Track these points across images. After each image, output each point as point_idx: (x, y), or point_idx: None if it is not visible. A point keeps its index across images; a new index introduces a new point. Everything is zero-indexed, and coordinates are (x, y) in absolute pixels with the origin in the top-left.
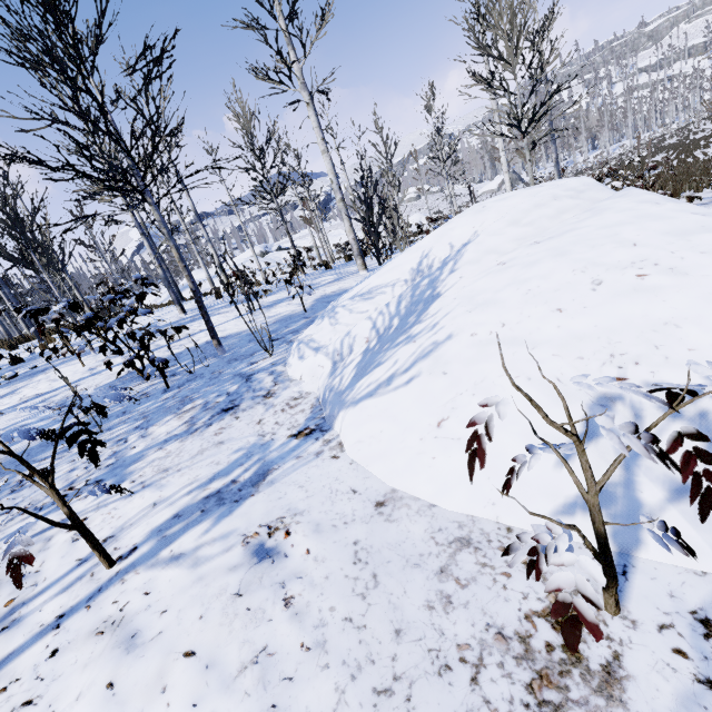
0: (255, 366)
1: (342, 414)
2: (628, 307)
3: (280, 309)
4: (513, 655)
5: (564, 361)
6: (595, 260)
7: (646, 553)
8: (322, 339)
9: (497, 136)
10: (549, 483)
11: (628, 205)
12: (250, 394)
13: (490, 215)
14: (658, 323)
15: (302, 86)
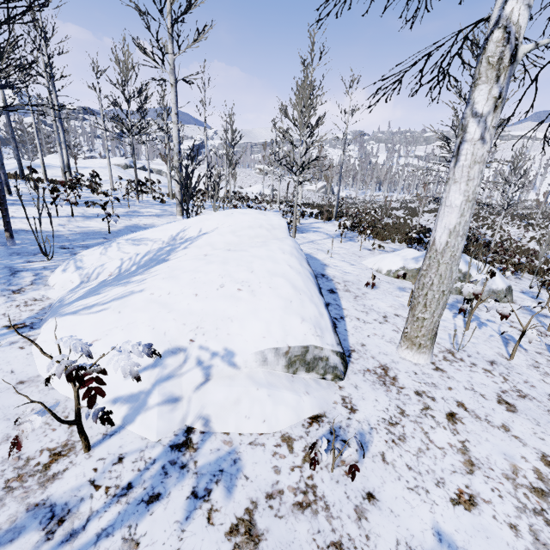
0: (29, 265)
1: (49, 320)
2: (221, 304)
3: (94, 223)
4: (15, 467)
5: (176, 323)
6: (231, 273)
7: (131, 427)
8: (87, 262)
9: (283, 168)
10: (117, 386)
11: (274, 248)
12: (4, 286)
13: (230, 220)
14: (226, 316)
15: (171, 71)
